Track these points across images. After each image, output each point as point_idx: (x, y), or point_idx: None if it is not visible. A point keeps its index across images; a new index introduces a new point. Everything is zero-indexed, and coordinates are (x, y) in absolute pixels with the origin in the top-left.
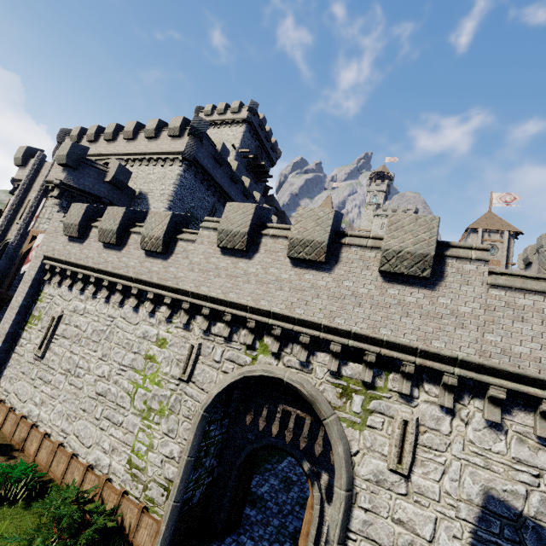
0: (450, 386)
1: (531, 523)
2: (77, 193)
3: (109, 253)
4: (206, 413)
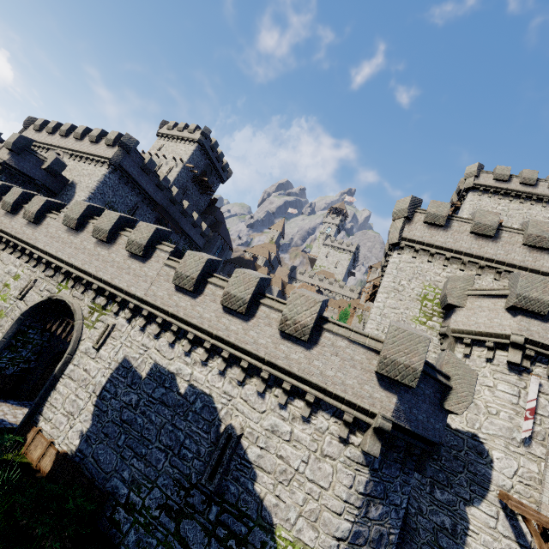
0: (131, 310)
1: (134, 369)
2: (16, 172)
3: (6, 218)
4: (22, 316)
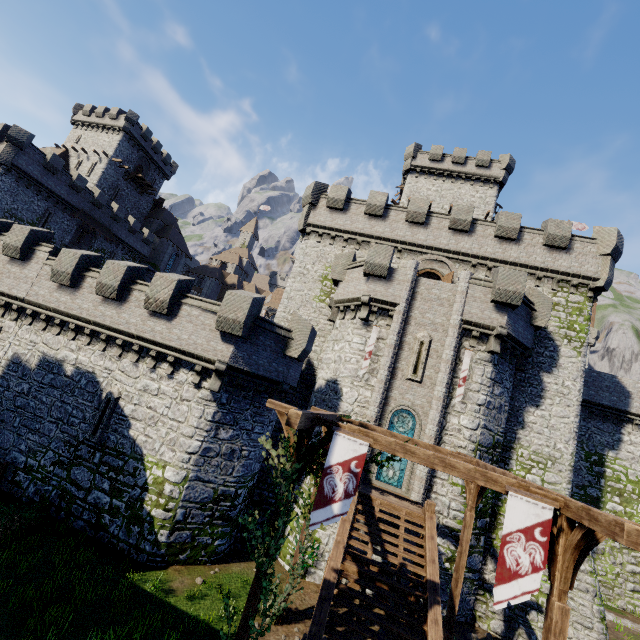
0: (16, 311)
1: (24, 364)
2: None
3: None
4: None
